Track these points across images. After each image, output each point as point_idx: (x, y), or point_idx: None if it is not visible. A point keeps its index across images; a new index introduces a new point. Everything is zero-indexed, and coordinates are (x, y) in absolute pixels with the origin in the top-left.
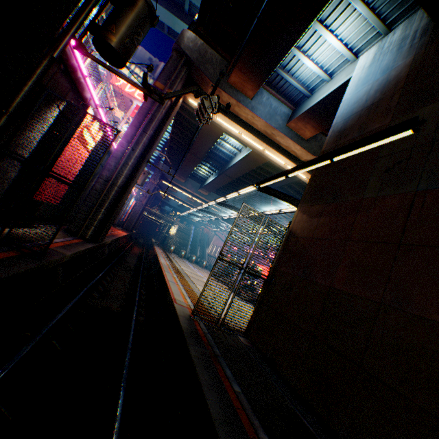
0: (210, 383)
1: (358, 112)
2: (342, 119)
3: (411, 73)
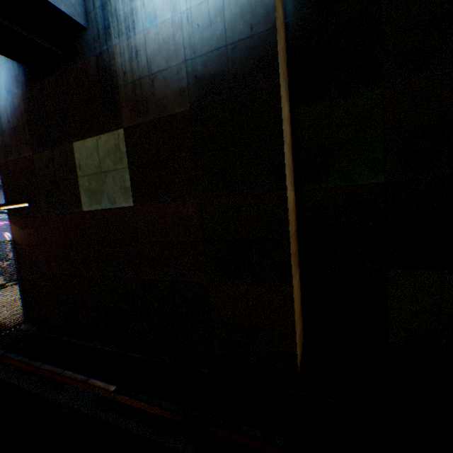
0: (1, 370)
1: (9, 131)
2: (0, 132)
3: (28, 110)
